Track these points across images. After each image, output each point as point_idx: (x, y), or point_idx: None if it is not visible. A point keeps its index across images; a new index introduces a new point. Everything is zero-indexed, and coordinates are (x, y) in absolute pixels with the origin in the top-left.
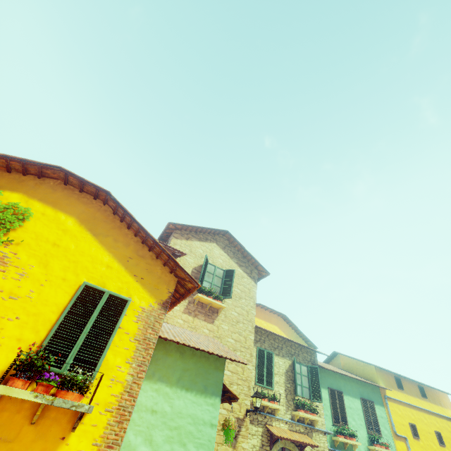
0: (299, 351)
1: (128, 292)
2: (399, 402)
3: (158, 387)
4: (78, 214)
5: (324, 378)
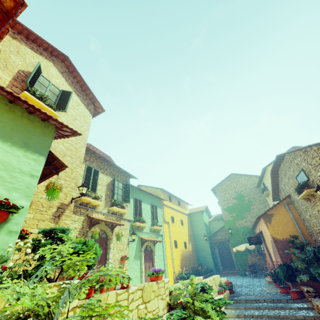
0: (119, 174)
1: None
2: (169, 207)
3: None
4: None
5: (132, 192)
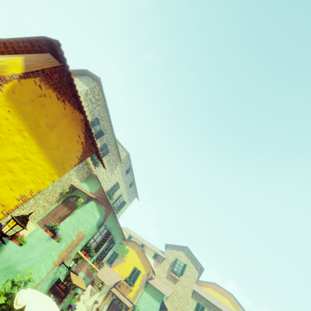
0: None
1: (141, 269)
2: None
3: (147, 294)
4: (136, 250)
5: None
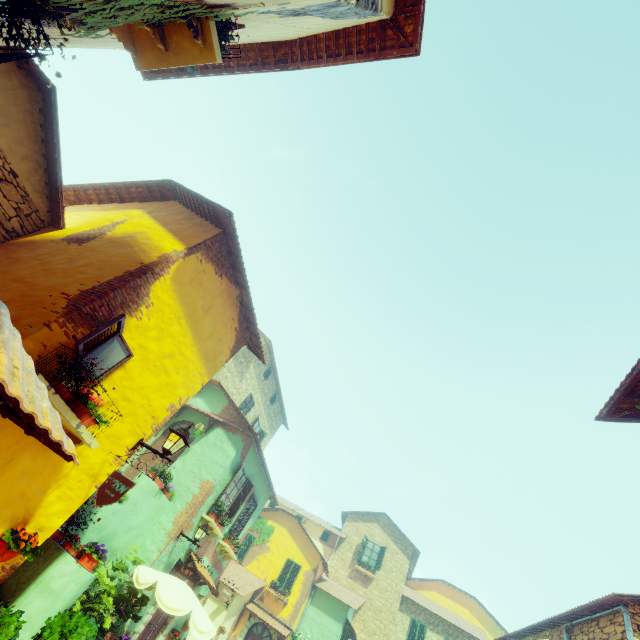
0: (459, 633)
1: (302, 563)
2: None
3: (316, 610)
4: (287, 526)
5: None
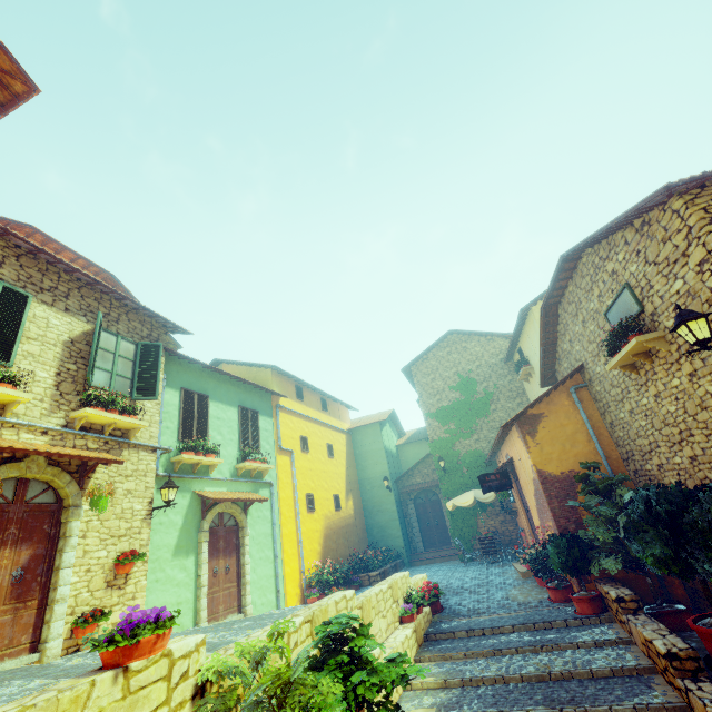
0: (123, 315)
1: None
2: (295, 414)
3: None
4: None
5: (177, 373)
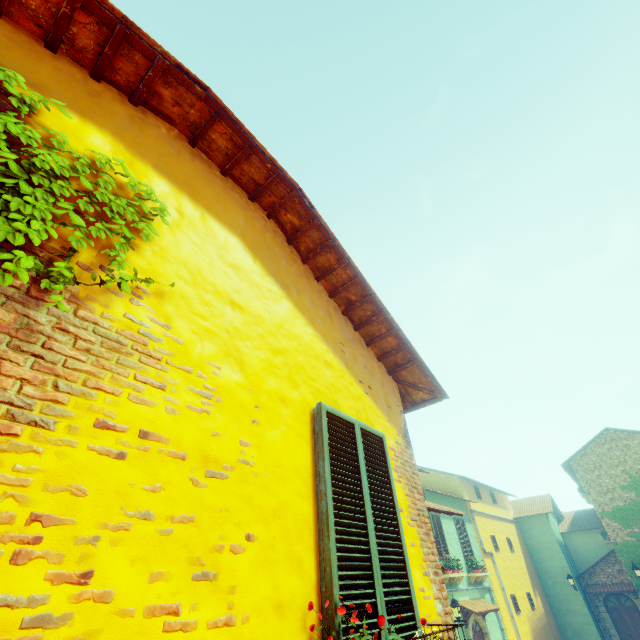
0: None
1: (368, 419)
2: (481, 514)
3: None
4: (240, 230)
5: None
